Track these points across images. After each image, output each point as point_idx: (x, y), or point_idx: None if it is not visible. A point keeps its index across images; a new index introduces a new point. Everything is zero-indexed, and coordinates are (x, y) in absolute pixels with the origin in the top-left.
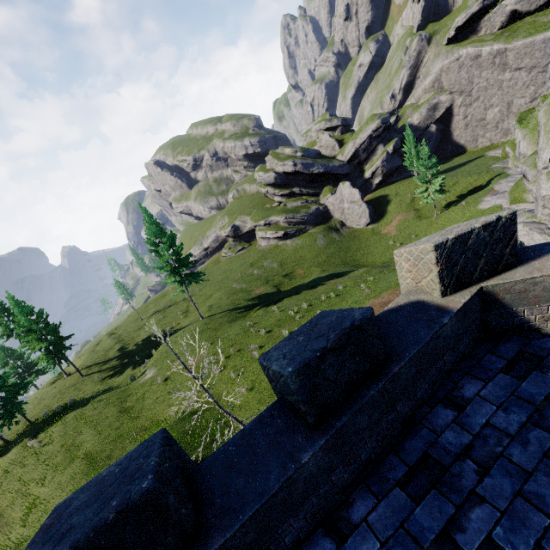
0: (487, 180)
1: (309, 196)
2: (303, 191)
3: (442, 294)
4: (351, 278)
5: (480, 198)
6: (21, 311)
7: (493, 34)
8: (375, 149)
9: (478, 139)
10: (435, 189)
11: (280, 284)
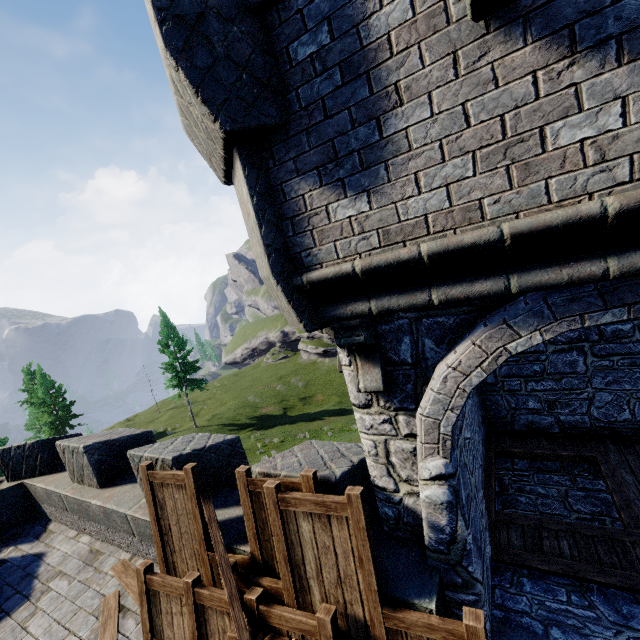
0: None
1: None
2: None
3: (6, 480)
4: (348, 419)
5: None
6: (43, 384)
7: None
8: None
9: None
10: None
11: (291, 407)
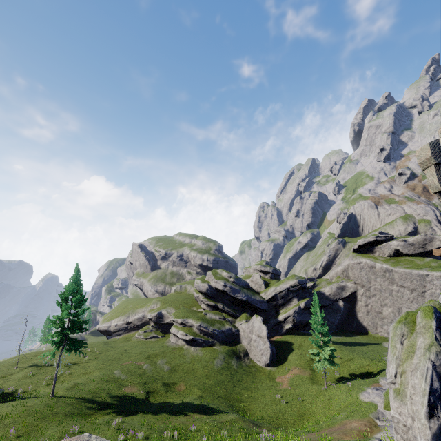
0: (378, 370)
1: (229, 315)
2: (225, 308)
3: None
4: (214, 420)
5: (364, 386)
6: None
7: (384, 258)
8: (291, 299)
9: (377, 327)
10: (325, 356)
11: (154, 392)
